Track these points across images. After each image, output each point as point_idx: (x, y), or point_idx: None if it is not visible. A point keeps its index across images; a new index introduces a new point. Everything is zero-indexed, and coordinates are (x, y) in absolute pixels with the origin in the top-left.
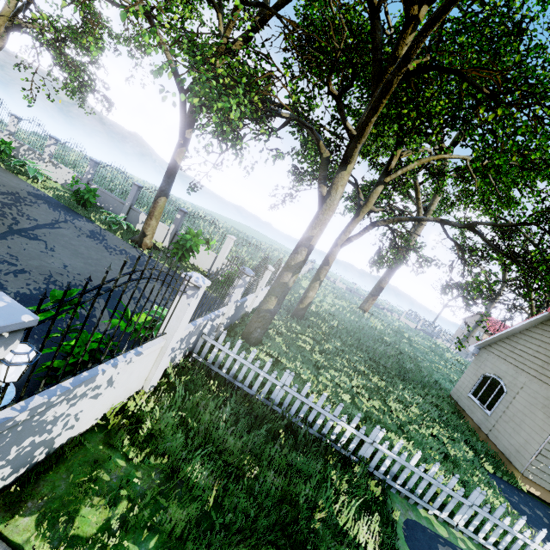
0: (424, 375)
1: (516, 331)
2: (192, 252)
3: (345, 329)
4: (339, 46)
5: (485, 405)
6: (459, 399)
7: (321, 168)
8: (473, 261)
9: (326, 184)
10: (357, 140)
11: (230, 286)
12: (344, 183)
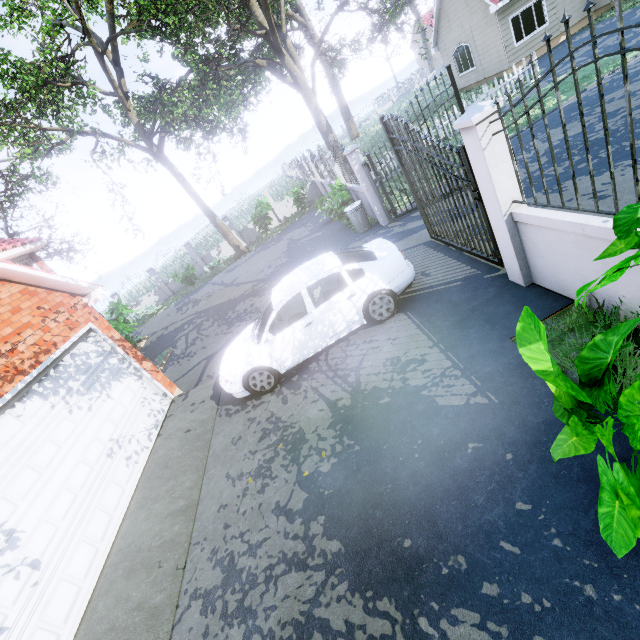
0: (432, 105)
1: (439, 6)
2: (267, 218)
3: (369, 147)
4: (222, 4)
5: (469, 68)
6: (458, 86)
7: (274, 73)
8: (377, 4)
9: (286, 76)
10: (274, 33)
11: (304, 203)
12: (292, 63)
